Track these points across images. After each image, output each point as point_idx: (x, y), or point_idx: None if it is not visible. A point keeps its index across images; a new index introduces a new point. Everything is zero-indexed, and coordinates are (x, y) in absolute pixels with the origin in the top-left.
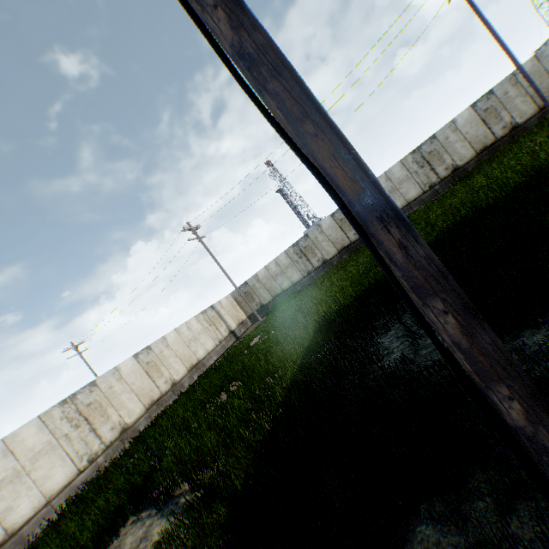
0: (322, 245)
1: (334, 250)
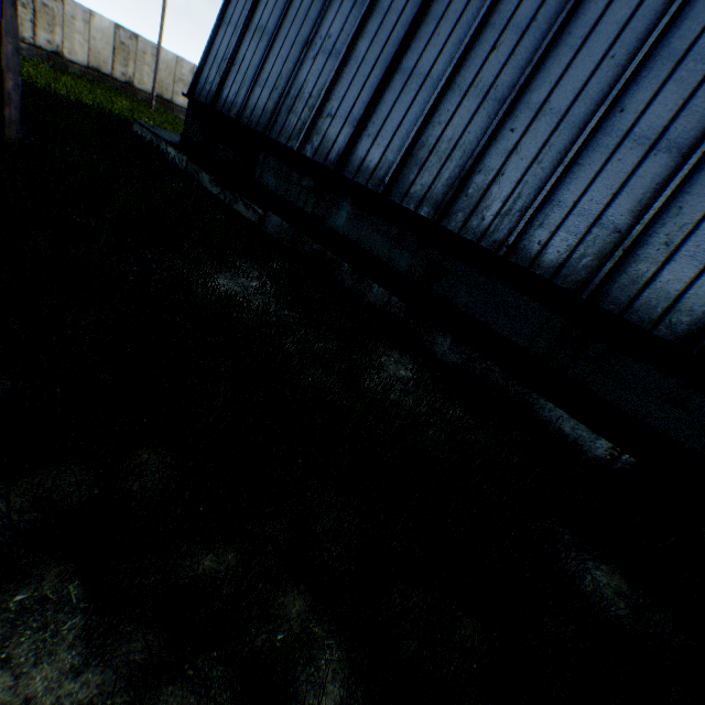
0: None
1: None
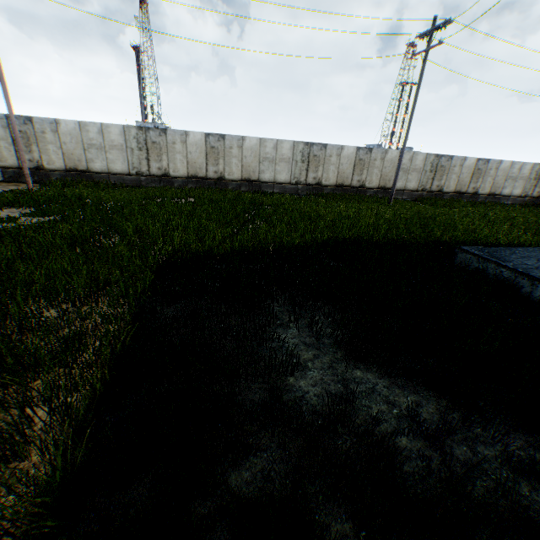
0: (176, 157)
1: (185, 172)
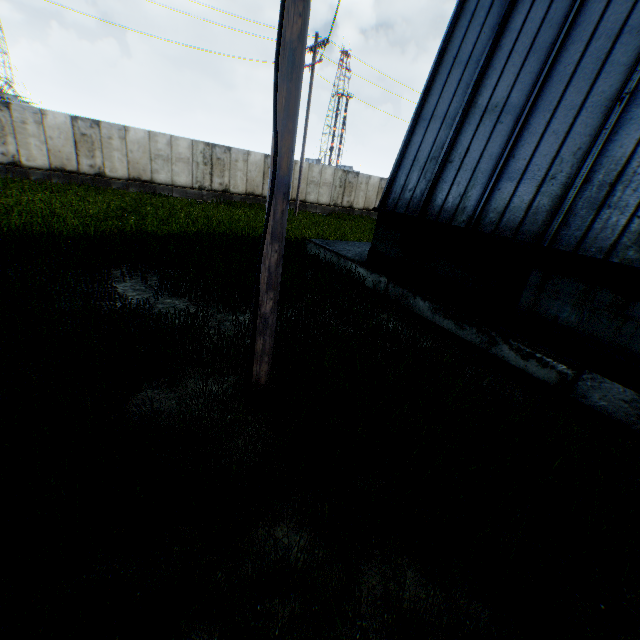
0: (30, 141)
1: (46, 162)
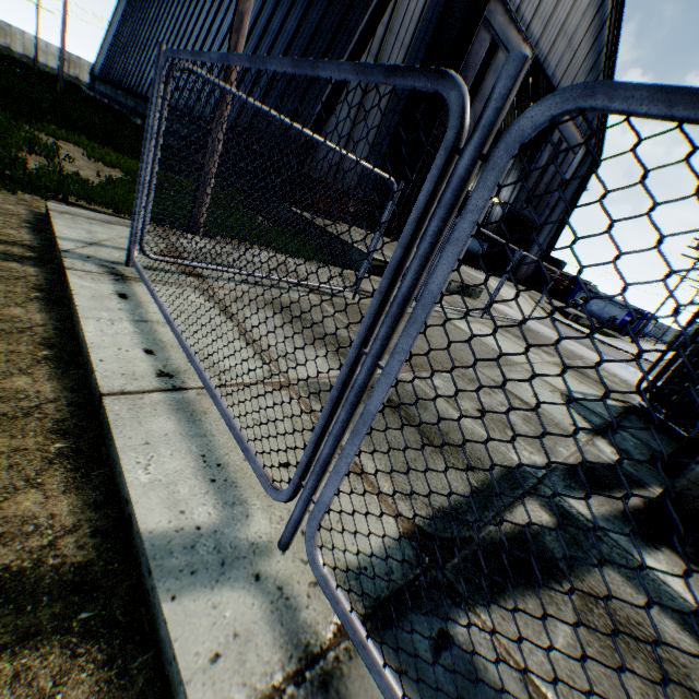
0: None
1: None
